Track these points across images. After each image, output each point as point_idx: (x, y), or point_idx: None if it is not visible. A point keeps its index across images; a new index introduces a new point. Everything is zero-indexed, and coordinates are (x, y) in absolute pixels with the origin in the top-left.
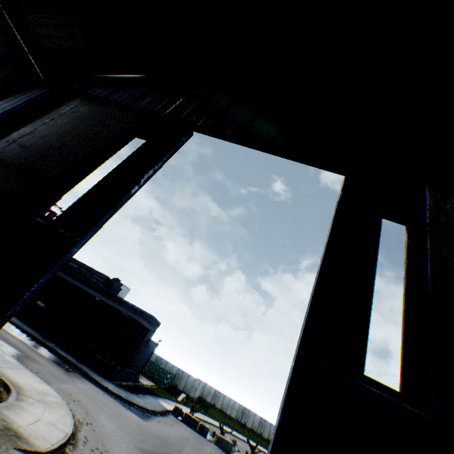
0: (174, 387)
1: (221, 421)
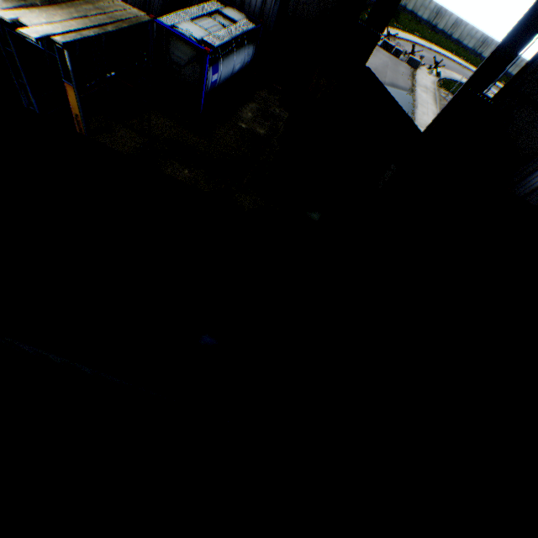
0: None
1: (411, 32)
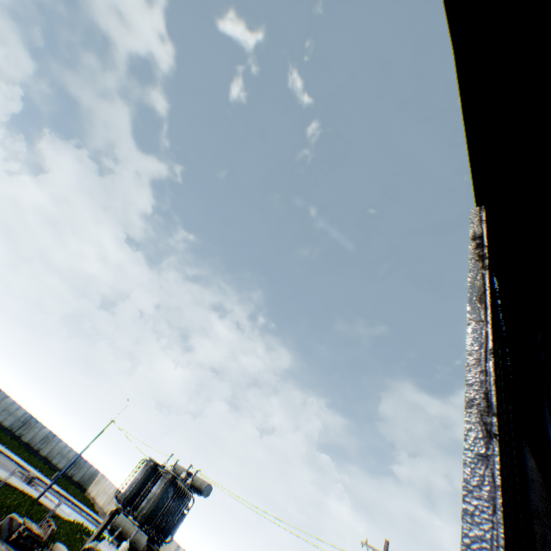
0: None
1: None
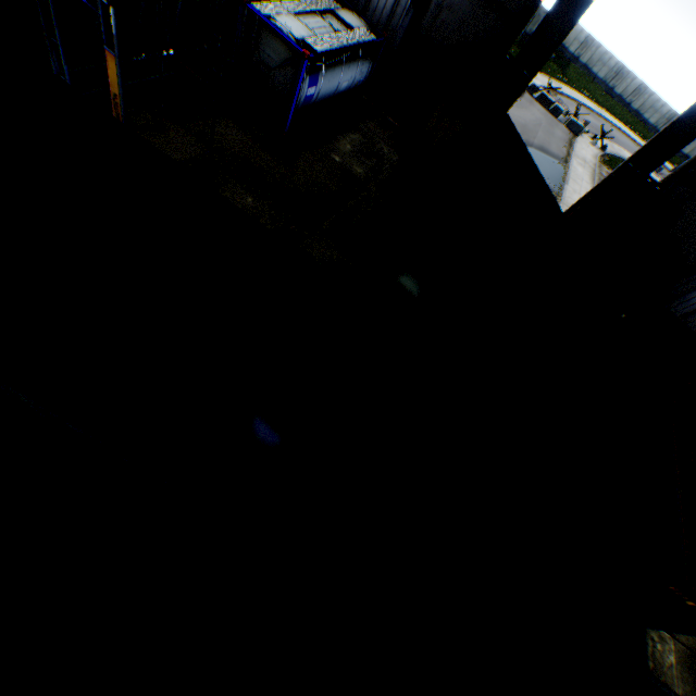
0: (527, 38)
1: (579, 89)
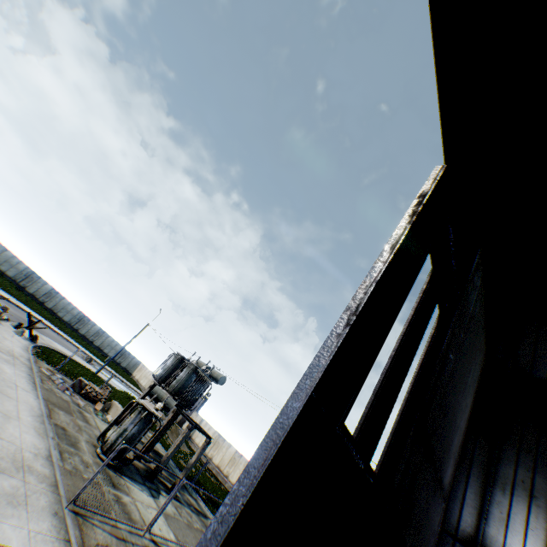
0: None
1: None
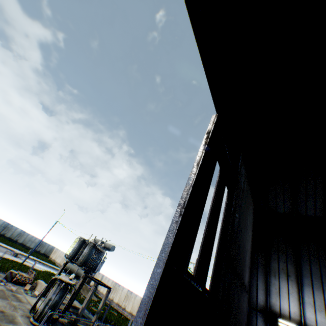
0: None
1: None
